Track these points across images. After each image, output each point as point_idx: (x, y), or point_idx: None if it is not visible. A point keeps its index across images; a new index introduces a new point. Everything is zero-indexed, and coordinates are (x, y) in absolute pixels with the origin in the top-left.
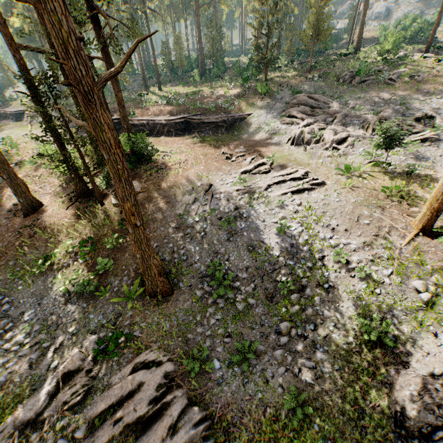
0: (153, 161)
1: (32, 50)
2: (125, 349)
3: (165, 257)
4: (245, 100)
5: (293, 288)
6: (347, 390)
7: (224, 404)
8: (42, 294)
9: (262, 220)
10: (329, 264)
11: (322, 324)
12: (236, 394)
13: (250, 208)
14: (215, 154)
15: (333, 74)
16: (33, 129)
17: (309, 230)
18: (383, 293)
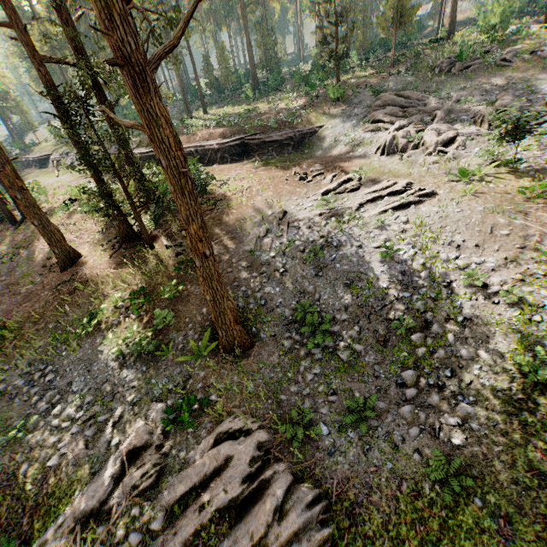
0: (208, 192)
1: (58, 62)
2: (201, 418)
3: (237, 304)
4: (314, 110)
5: (414, 325)
6: (515, 451)
7: (342, 479)
8: (91, 359)
9: (358, 246)
10: (459, 290)
11: (462, 369)
12: (356, 465)
13: (340, 234)
14: (285, 176)
15: (425, 64)
16: (60, 174)
17: (424, 252)
18: (545, 319)
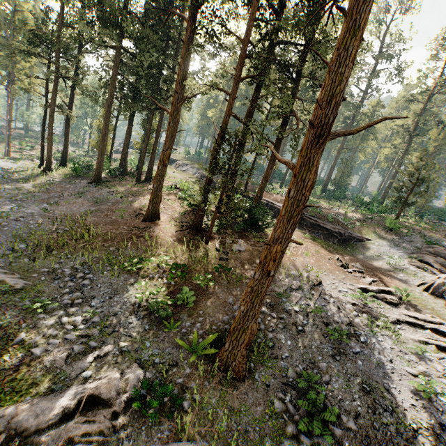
0: (264, 232)
1: (237, 119)
2: (164, 417)
3: None
4: (366, 226)
5: None
6: None
7: None
8: (118, 290)
9: (388, 359)
10: None
11: None
12: None
13: (371, 333)
14: (328, 256)
15: None
16: (175, 172)
17: None
18: None
